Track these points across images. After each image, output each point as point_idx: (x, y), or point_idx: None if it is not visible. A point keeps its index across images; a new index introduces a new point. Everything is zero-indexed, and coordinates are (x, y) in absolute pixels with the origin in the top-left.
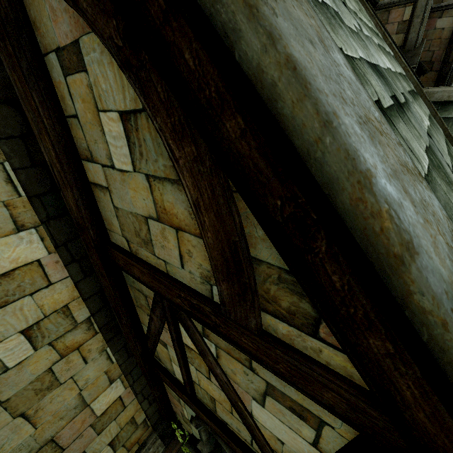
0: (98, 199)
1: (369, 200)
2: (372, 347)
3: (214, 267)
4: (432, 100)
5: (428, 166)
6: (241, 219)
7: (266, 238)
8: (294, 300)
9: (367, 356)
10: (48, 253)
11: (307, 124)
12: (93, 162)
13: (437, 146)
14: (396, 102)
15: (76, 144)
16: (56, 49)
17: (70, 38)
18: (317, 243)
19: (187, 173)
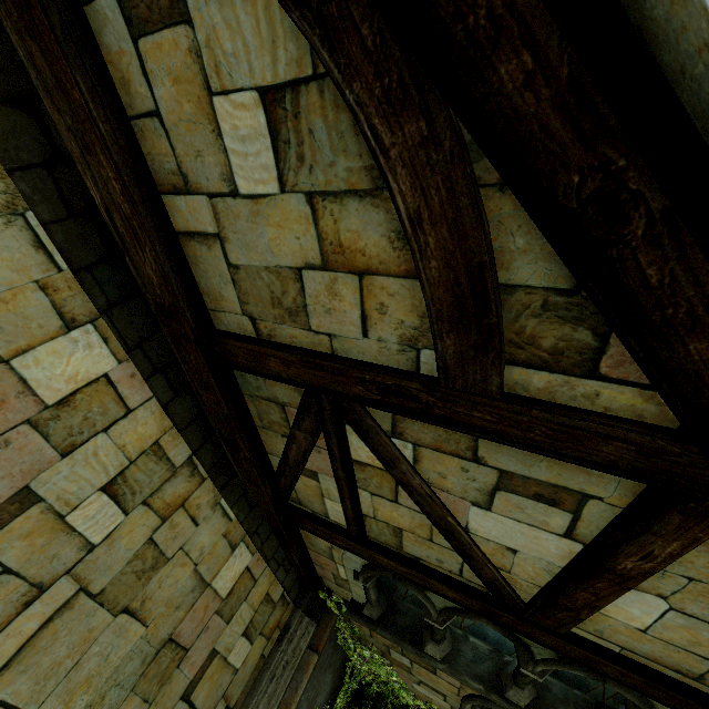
0: (194, 259)
1: None
2: (692, 355)
3: (436, 314)
4: None
5: None
6: (489, 227)
7: (530, 248)
8: (564, 332)
9: (681, 370)
10: (117, 362)
11: (690, 26)
12: (188, 194)
13: None
14: None
15: (151, 166)
16: None
17: None
18: (631, 226)
19: (404, 170)
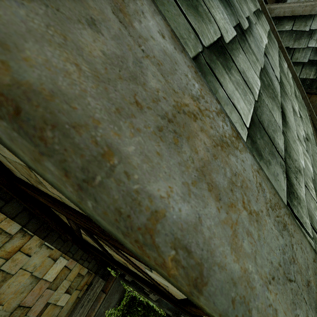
0: None
1: (151, 255)
2: None
3: None
4: (273, 16)
5: (259, 91)
6: None
7: None
8: None
9: None
10: None
11: (60, 185)
12: None
13: (271, 62)
14: (240, 30)
15: None
16: None
17: None
18: None
19: None
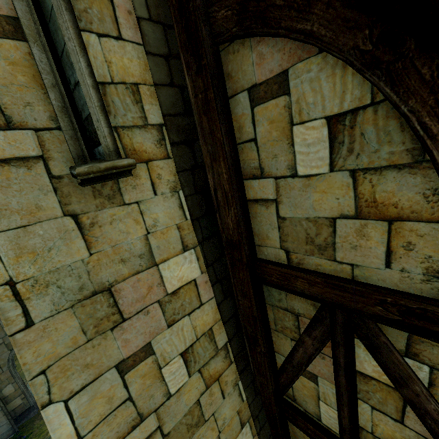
0: (254, 215)
1: None
2: None
3: None
4: None
5: None
6: None
7: None
8: None
9: None
10: (201, 272)
11: None
12: (261, 178)
13: None
14: None
15: (242, 166)
16: (250, 87)
17: (275, 72)
18: None
19: None
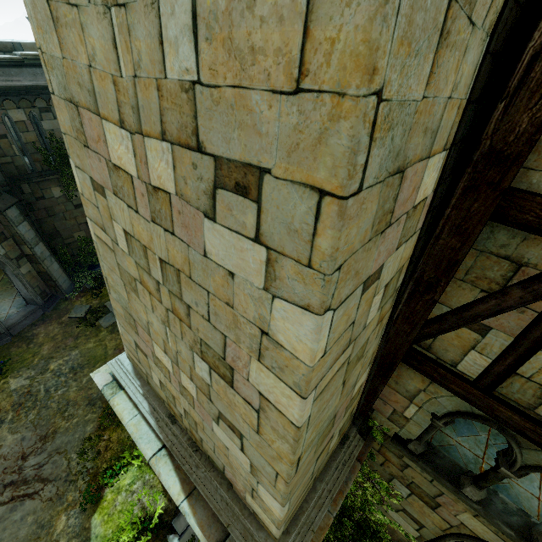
0: None
1: None
2: None
3: None
4: None
5: None
6: None
7: None
8: None
9: None
10: (431, 190)
11: None
12: None
13: None
14: None
15: None
16: None
17: None
18: None
19: None
